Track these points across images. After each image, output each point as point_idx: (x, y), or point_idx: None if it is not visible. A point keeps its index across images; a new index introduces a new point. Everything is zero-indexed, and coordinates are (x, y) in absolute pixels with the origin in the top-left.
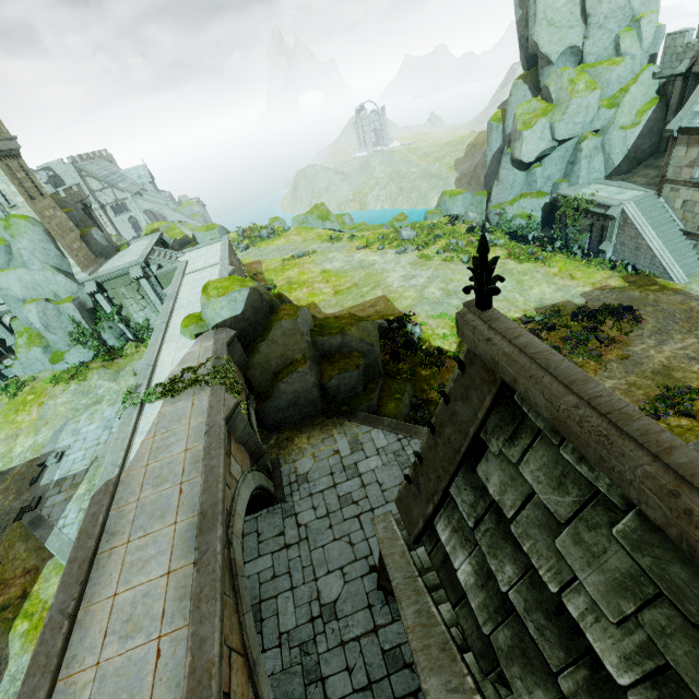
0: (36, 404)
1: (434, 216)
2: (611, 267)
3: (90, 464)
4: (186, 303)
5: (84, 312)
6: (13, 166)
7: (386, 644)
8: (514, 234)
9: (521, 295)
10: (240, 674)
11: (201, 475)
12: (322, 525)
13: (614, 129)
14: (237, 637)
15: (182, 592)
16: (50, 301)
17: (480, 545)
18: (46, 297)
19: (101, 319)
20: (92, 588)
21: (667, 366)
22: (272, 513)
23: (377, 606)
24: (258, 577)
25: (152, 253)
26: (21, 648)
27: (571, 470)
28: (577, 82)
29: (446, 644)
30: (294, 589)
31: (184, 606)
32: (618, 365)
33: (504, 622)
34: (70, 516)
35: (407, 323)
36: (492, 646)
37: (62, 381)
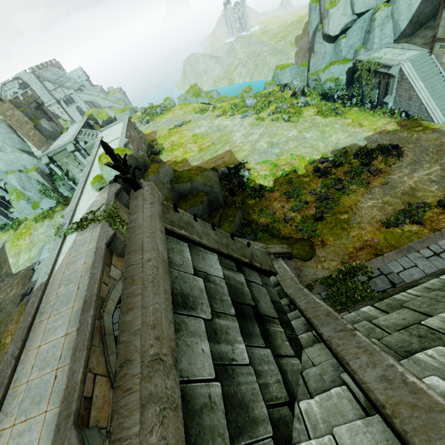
0: (27, 234)
1: (270, 86)
2: (390, 114)
3: None
4: (98, 167)
5: (45, 177)
6: None
7: None
8: (325, 95)
9: (322, 142)
10: (104, 386)
11: (88, 279)
12: None
13: None
14: (103, 367)
15: (71, 345)
16: (22, 172)
17: None
18: (19, 169)
19: (56, 180)
20: (29, 342)
21: (414, 188)
22: None
23: None
24: None
25: (80, 134)
26: None
27: None
28: None
29: None
30: None
31: (70, 353)
32: (379, 189)
33: None
34: None
35: (241, 169)
36: None
37: (40, 220)
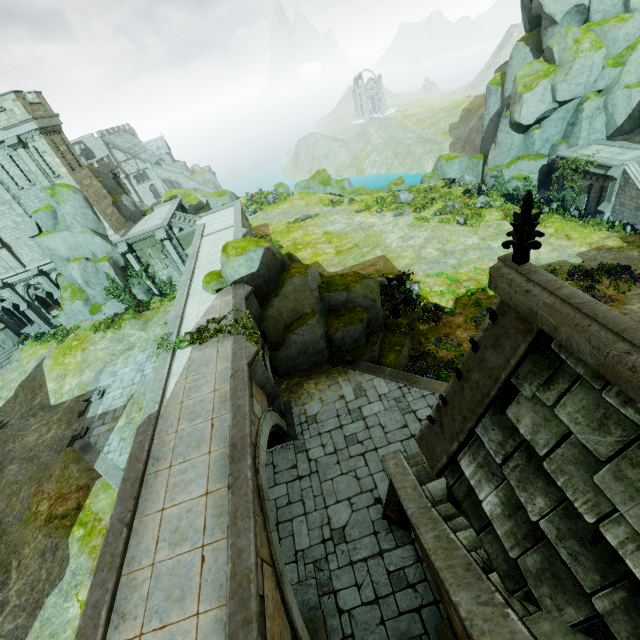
0: (80, 349)
1: (430, 180)
2: (608, 227)
3: (127, 401)
4: (205, 261)
5: (117, 270)
6: (57, 140)
7: (390, 566)
8: (510, 196)
9: None
10: (270, 581)
11: (230, 412)
12: (331, 461)
13: (618, 88)
14: (266, 550)
15: (220, 510)
16: (90, 260)
17: (508, 479)
18: (86, 257)
19: (131, 276)
20: (143, 503)
21: None
22: (285, 449)
23: (382, 533)
24: (275, 502)
25: (174, 217)
26: (78, 549)
27: (615, 412)
28: (582, 41)
29: (469, 565)
30: (307, 514)
31: (221, 522)
32: None
33: (533, 547)
34: (113, 444)
35: (406, 281)
36: (518, 568)
37: (101, 330)
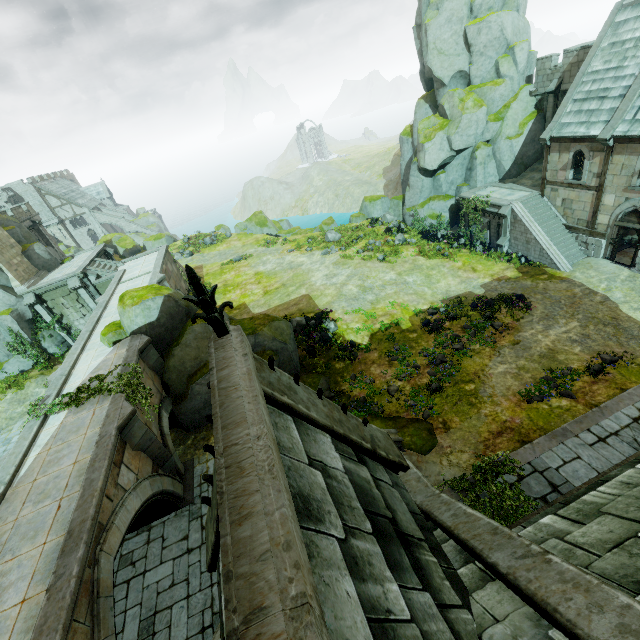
0: None
1: (357, 219)
2: (507, 259)
3: None
4: (114, 310)
5: (23, 323)
6: None
7: None
8: (426, 233)
9: (429, 288)
10: None
11: (79, 490)
12: None
13: (501, 139)
14: None
15: (31, 623)
16: None
17: None
18: None
19: (41, 328)
20: None
21: (552, 349)
22: (179, 517)
23: None
24: (157, 586)
25: (91, 264)
26: None
27: None
28: (466, 100)
29: None
30: (189, 597)
31: (27, 639)
32: (510, 350)
33: None
34: None
35: (324, 320)
36: None
37: None
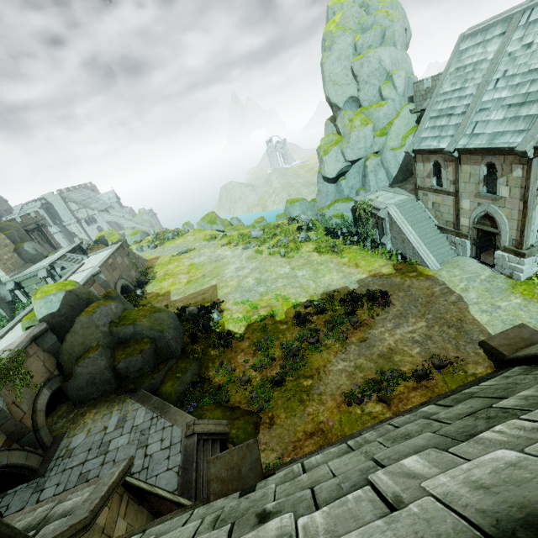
0: None
1: (280, 218)
2: (388, 256)
3: None
4: None
5: (4, 304)
6: None
7: None
8: (330, 230)
9: (314, 282)
10: None
11: None
12: None
13: (386, 150)
14: None
15: None
16: None
17: None
18: None
19: (18, 308)
20: None
21: (392, 349)
22: (28, 487)
23: None
24: None
25: (61, 259)
26: None
27: None
28: (354, 120)
29: None
30: None
31: None
32: (356, 347)
33: None
34: None
35: (213, 309)
36: None
37: None
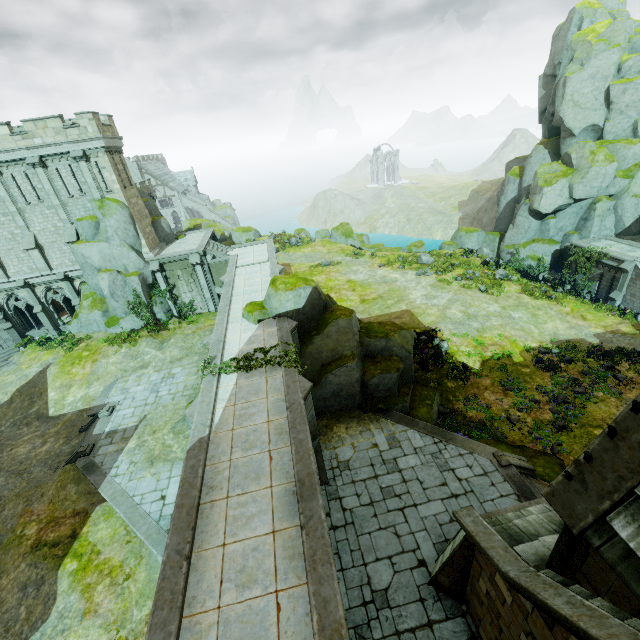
0: (91, 360)
1: (449, 247)
2: (620, 314)
3: (139, 422)
4: (242, 291)
5: (144, 287)
6: (116, 159)
7: None
8: (526, 272)
9: (536, 327)
10: None
11: (291, 446)
12: (367, 513)
13: (627, 196)
14: None
15: (291, 552)
16: (120, 273)
17: None
18: (117, 269)
19: (155, 294)
20: (200, 534)
21: None
22: None
23: (429, 601)
24: None
25: (208, 245)
26: (69, 586)
27: None
28: (597, 154)
29: (636, 635)
30: (344, 570)
31: (295, 566)
32: None
33: None
34: (122, 466)
35: (435, 338)
36: None
37: (116, 343)
